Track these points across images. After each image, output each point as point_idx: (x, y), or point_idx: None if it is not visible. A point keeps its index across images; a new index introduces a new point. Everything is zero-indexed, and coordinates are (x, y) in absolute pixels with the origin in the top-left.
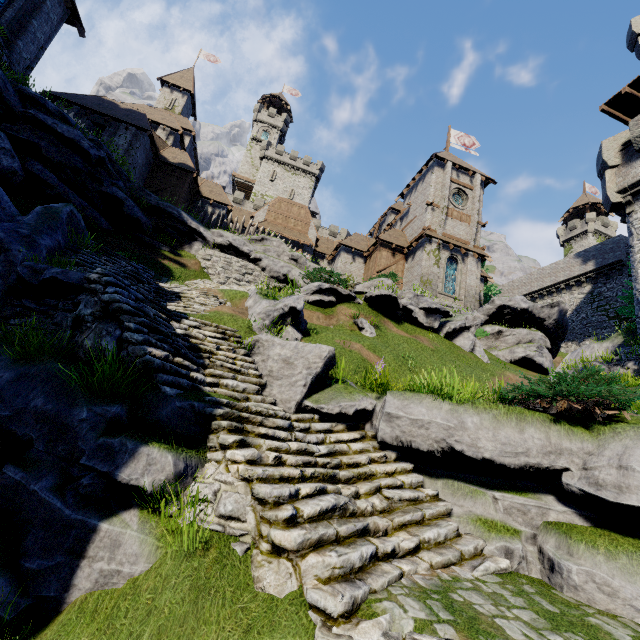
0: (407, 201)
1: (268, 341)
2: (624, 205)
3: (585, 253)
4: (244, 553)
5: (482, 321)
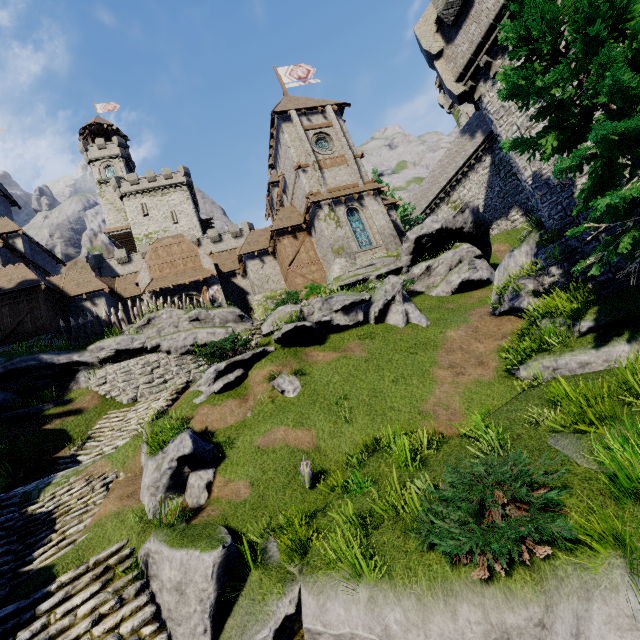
0: (279, 171)
1: (157, 552)
2: (470, 91)
3: (468, 127)
4: None
5: (402, 283)
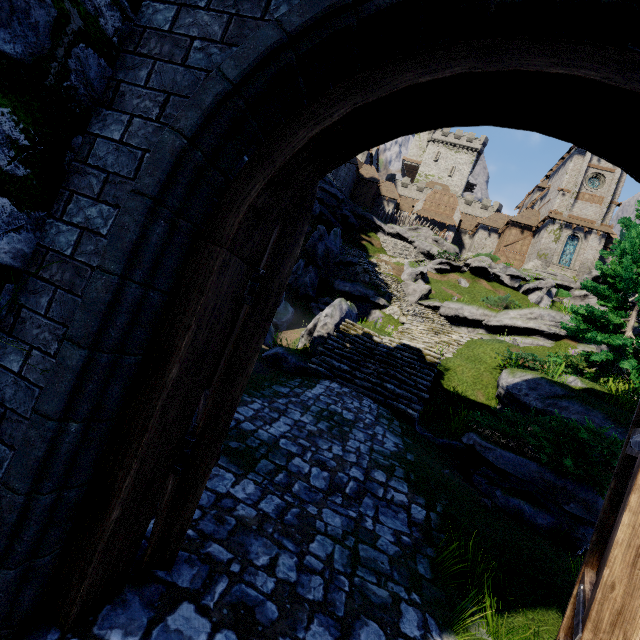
0: (549, 183)
1: (409, 283)
2: None
3: None
4: (397, 317)
5: (553, 285)
